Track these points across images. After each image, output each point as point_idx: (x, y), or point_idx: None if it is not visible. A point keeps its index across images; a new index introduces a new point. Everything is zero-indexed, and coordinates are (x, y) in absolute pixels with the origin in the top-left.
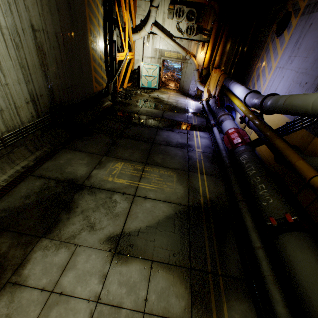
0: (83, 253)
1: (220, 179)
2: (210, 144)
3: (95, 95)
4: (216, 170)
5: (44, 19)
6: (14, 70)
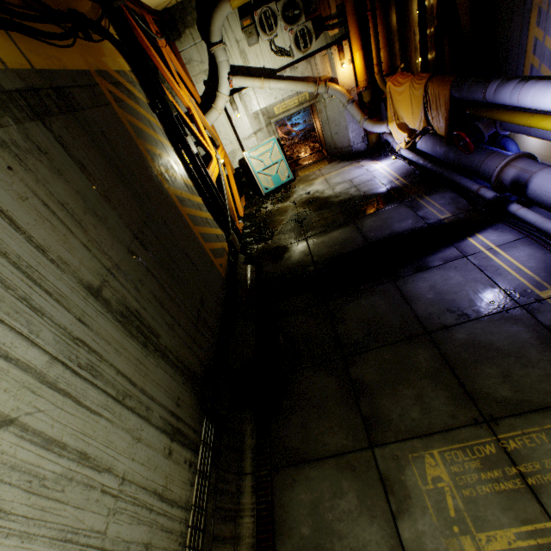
0: None
1: None
2: (550, 257)
3: (226, 280)
4: None
5: (97, 246)
6: (116, 427)
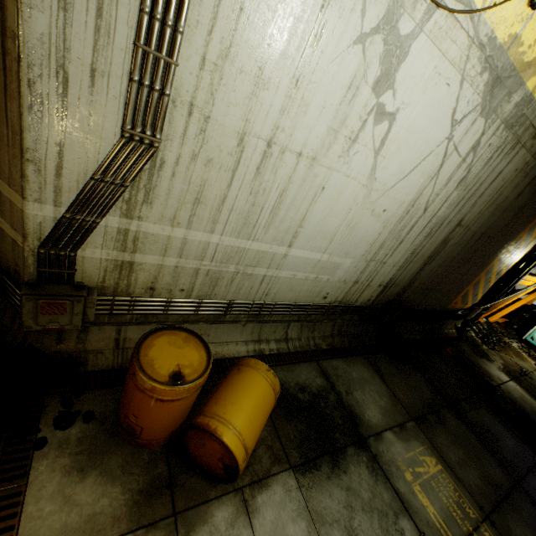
0: None
1: None
2: None
3: (445, 310)
4: None
5: (479, 216)
6: (403, 253)
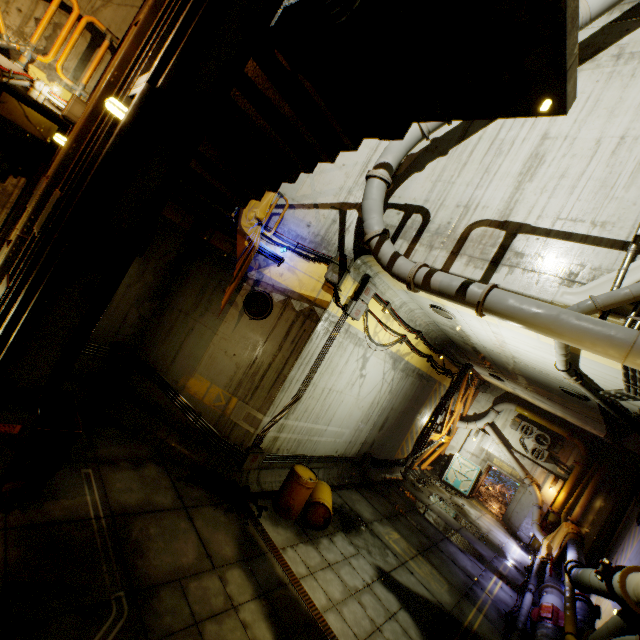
0: (363, 559)
1: (500, 634)
2: (510, 604)
3: (393, 459)
4: (500, 625)
5: (400, 404)
6: (370, 425)
